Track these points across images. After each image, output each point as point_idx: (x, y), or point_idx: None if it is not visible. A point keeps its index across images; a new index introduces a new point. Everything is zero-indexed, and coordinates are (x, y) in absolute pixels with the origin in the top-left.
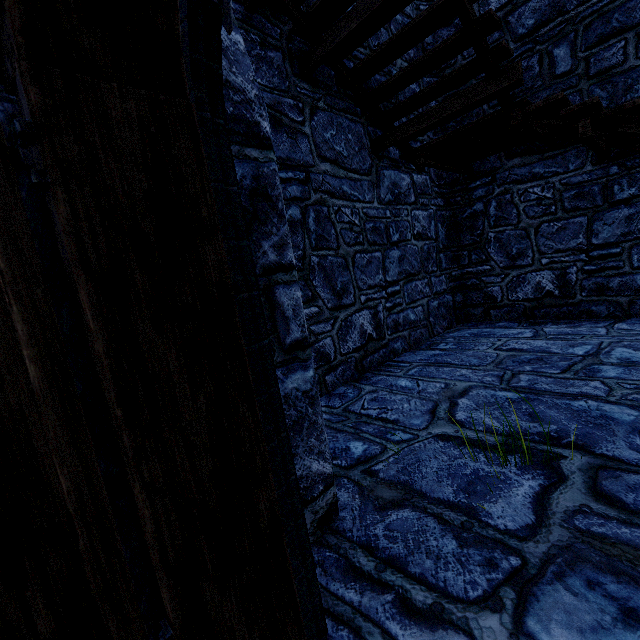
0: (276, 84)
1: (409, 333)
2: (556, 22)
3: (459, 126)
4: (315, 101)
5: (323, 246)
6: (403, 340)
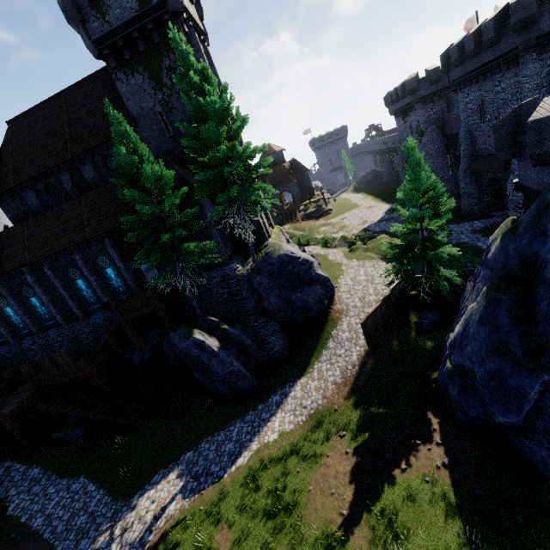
0: None
1: None
2: None
3: None
4: None
5: None
6: None
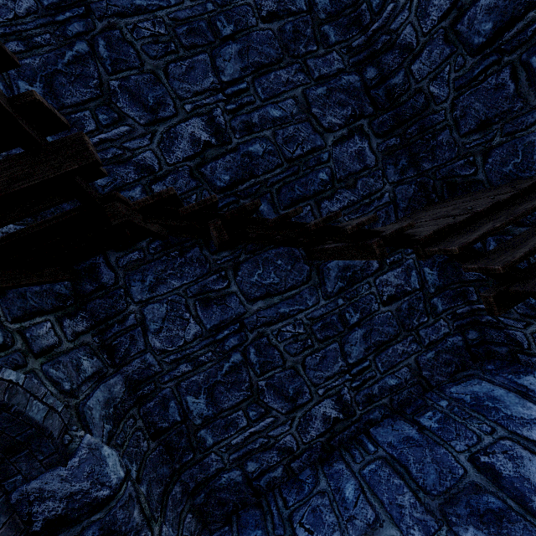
0: (199, 273)
1: (390, 398)
2: (526, 19)
3: (431, 156)
4: (236, 259)
5: (268, 369)
6: (382, 408)
